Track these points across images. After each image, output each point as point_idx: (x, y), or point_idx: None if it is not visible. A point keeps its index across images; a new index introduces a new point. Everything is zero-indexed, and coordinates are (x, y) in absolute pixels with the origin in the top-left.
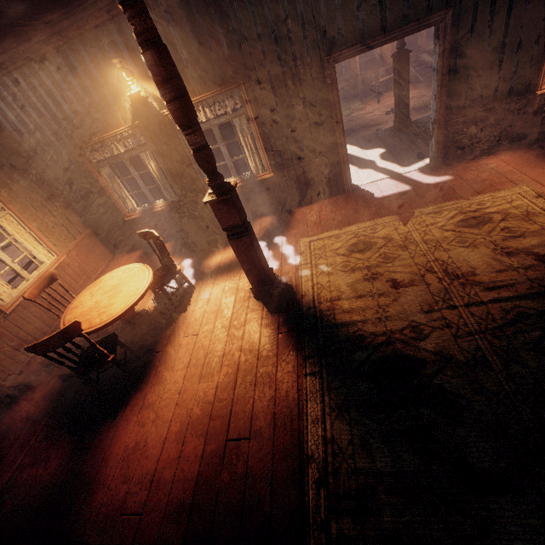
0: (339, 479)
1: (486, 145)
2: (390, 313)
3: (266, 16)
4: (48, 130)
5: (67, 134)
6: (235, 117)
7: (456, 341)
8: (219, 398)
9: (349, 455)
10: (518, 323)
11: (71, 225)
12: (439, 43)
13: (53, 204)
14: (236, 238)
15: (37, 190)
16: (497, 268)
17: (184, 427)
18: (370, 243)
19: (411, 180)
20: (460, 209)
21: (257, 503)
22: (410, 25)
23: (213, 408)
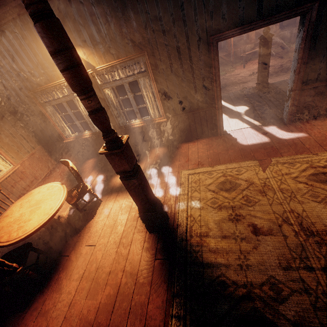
0: None
1: None
2: (250, 262)
3: (166, 2)
4: (10, 79)
5: (23, 82)
6: (140, 78)
7: (315, 313)
8: (97, 322)
9: None
10: None
11: (27, 143)
12: (304, 29)
13: (14, 129)
14: (126, 179)
15: (2, 119)
16: None
17: None
18: (235, 184)
19: (269, 131)
20: (310, 163)
21: None
22: (282, 14)
23: None
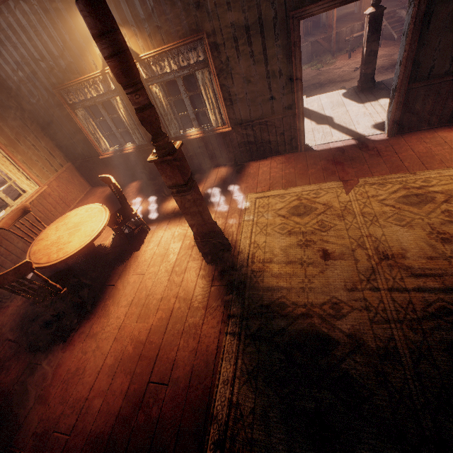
0: (235, 445)
1: (445, 117)
2: (314, 285)
3: None
4: (28, 70)
5: (46, 75)
6: (198, 70)
7: (371, 326)
8: (149, 341)
9: (248, 423)
10: (437, 318)
11: (53, 158)
12: (414, 2)
13: (37, 139)
14: (180, 195)
15: (21, 125)
16: (429, 254)
17: (116, 362)
18: (311, 208)
19: (363, 146)
20: (404, 184)
21: (162, 450)
22: None
23: (143, 349)
